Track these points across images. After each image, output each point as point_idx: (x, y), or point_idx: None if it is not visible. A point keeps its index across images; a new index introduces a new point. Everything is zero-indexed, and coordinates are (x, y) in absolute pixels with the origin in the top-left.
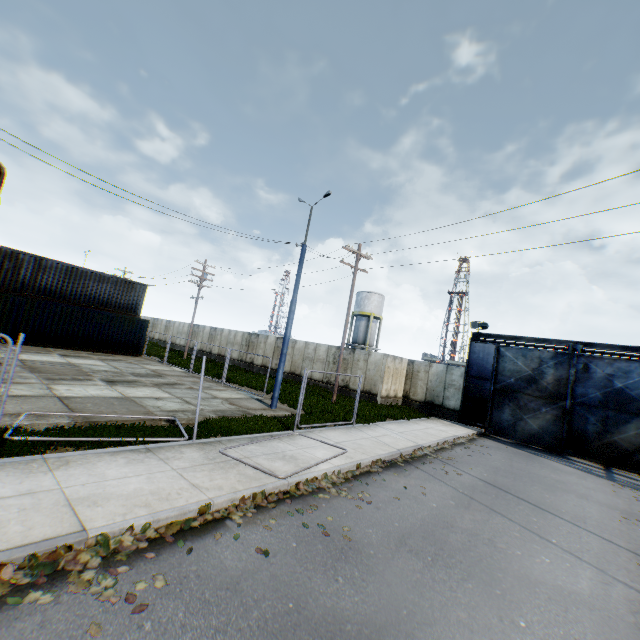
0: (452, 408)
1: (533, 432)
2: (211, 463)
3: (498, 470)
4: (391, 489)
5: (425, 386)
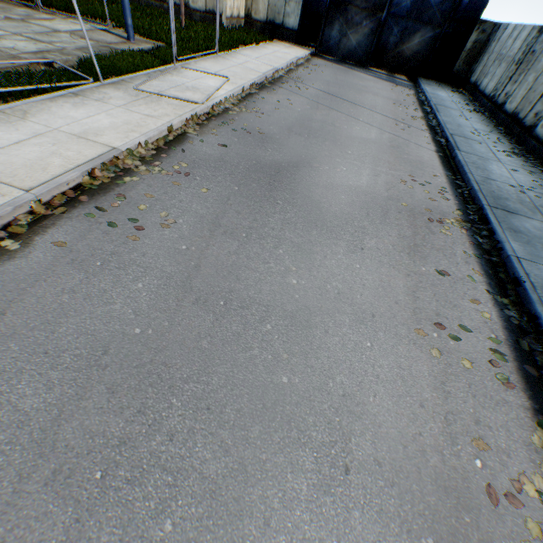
0: (291, 29)
1: (352, 49)
2: (140, 100)
3: (330, 84)
4: (271, 104)
5: (267, 1)
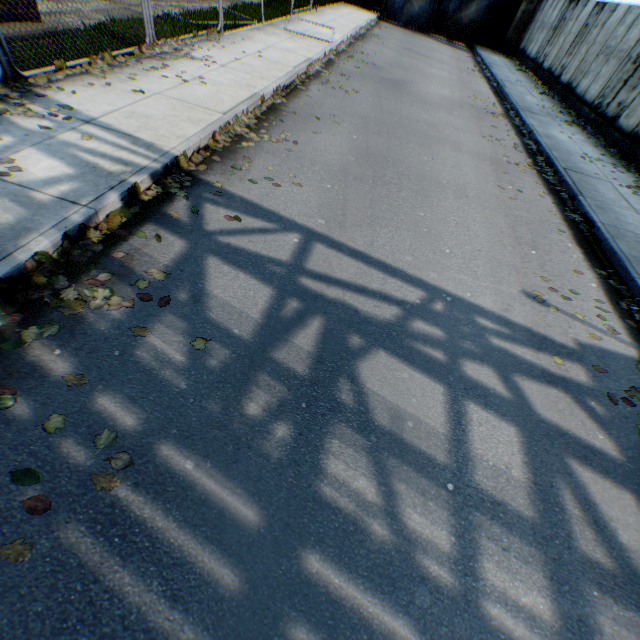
0: None
1: (414, 15)
2: (294, 37)
3: (403, 43)
4: (369, 51)
5: None
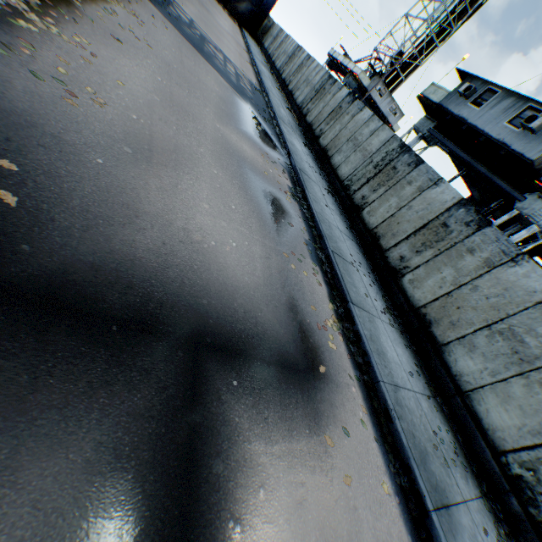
0: None
1: None
2: None
3: None
4: None
5: None
